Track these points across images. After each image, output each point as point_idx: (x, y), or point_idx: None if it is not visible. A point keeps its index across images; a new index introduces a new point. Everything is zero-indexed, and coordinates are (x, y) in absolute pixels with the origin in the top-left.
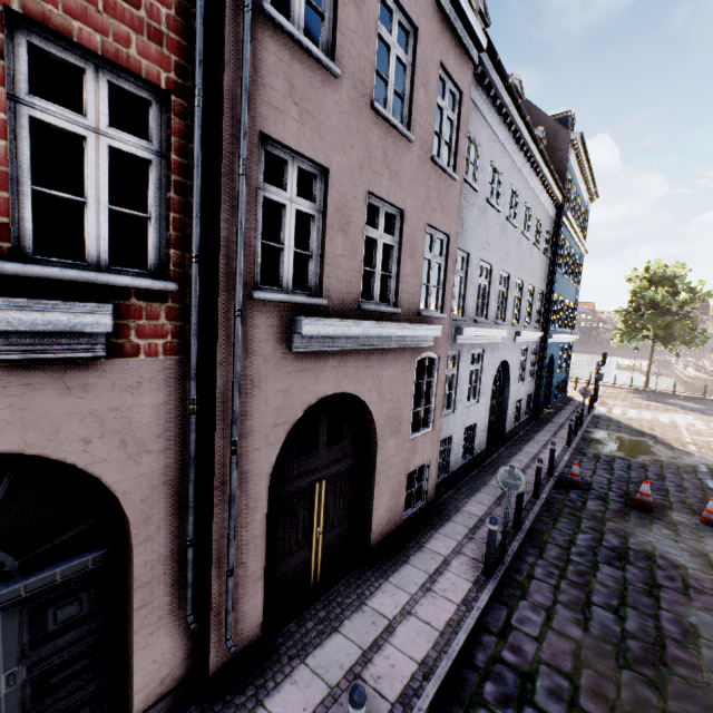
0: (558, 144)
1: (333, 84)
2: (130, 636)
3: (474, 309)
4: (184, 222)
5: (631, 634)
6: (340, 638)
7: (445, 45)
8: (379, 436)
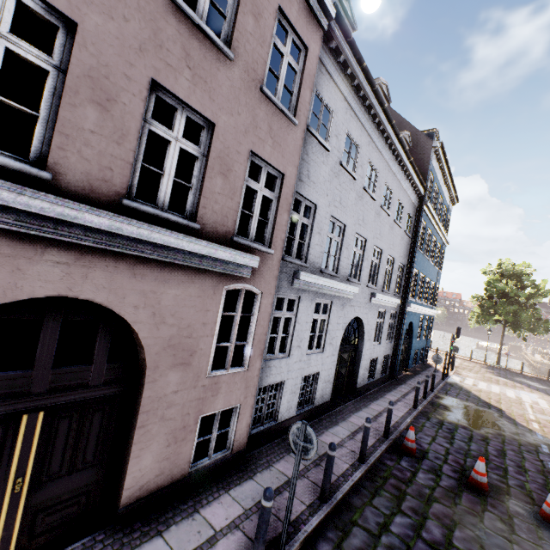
0: (423, 149)
1: None
2: None
3: (320, 259)
4: None
5: None
6: None
7: None
8: (150, 365)
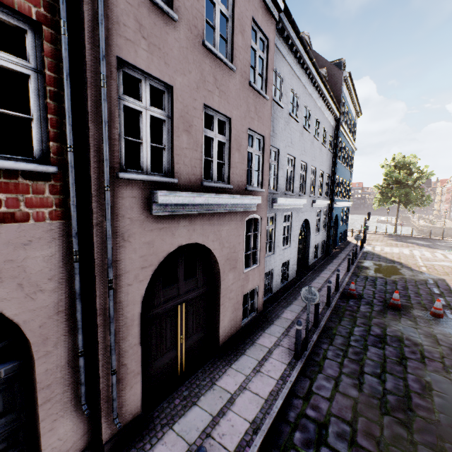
0: (335, 79)
1: (173, 26)
2: (38, 424)
3: (284, 186)
4: (60, 122)
5: (389, 391)
6: (197, 409)
7: (255, 5)
8: (221, 271)
